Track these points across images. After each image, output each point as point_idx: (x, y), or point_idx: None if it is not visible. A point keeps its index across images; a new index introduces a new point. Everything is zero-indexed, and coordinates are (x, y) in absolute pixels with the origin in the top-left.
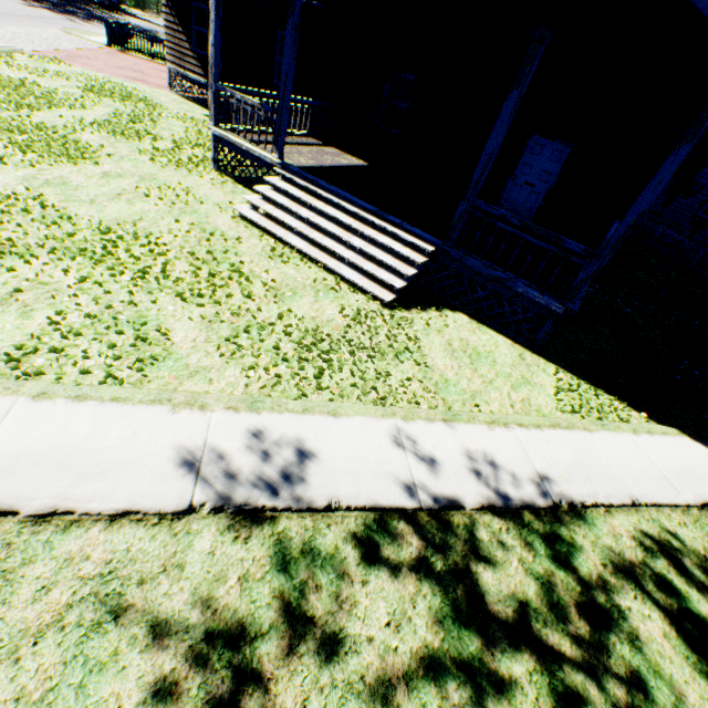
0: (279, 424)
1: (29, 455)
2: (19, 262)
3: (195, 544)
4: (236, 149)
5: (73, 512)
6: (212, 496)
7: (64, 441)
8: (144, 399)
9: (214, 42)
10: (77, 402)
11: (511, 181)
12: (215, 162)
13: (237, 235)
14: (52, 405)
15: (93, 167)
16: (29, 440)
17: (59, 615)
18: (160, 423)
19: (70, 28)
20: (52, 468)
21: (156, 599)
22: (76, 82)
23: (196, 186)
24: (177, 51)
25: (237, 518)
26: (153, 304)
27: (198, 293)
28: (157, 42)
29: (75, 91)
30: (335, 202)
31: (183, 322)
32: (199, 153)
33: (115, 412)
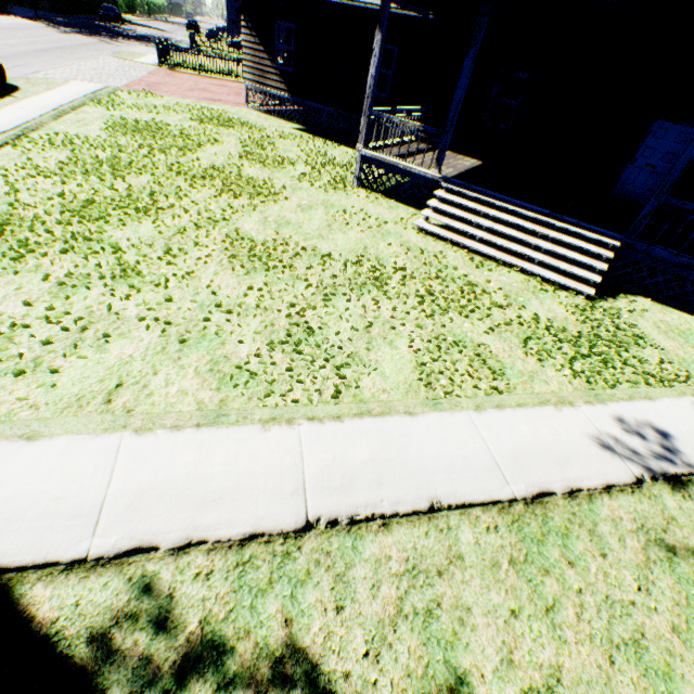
0: (624, 411)
1: (517, 452)
2: (341, 302)
3: (665, 503)
4: (384, 167)
5: (581, 489)
6: (640, 469)
7: (524, 440)
8: (533, 403)
9: (374, 74)
10: (500, 410)
11: (630, 165)
12: (357, 179)
13: (434, 249)
14: (490, 415)
15: (286, 202)
16: (506, 442)
17: (644, 555)
18: (559, 419)
19: (116, 52)
20: (538, 460)
21: (681, 540)
22: (183, 114)
23: (362, 206)
24: (256, 69)
25: (669, 483)
26: (450, 324)
27: (470, 309)
28: (204, 56)
29: (192, 124)
30: (499, 208)
31: (482, 336)
32: (330, 171)
33: (527, 415)
